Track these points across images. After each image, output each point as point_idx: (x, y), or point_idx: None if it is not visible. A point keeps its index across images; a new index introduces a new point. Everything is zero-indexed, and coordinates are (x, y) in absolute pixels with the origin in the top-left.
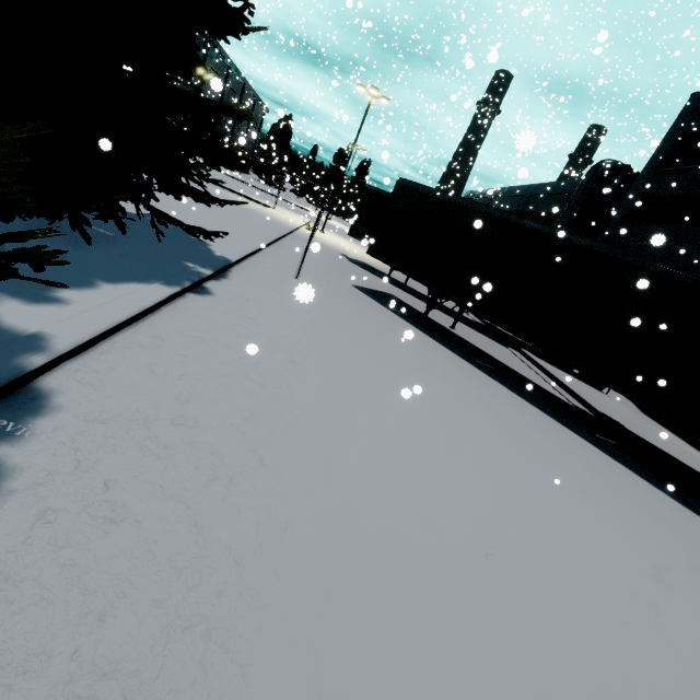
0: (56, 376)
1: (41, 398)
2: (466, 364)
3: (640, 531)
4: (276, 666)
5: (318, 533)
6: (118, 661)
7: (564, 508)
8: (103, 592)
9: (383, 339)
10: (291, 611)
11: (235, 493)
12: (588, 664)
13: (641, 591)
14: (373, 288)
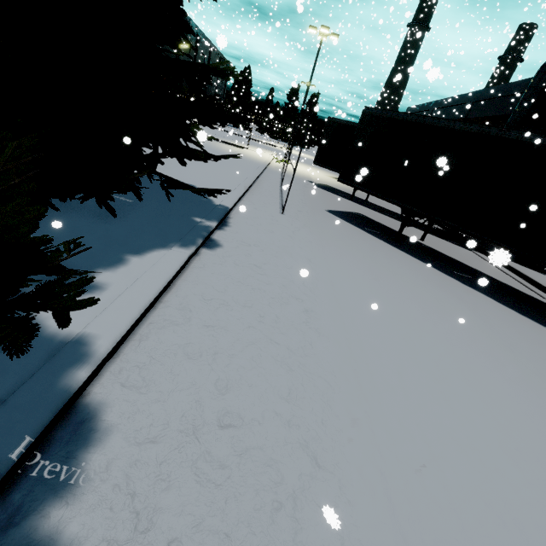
0: (102, 383)
1: (90, 419)
2: (448, 278)
3: None
4: None
5: None
6: None
7: None
8: None
9: (370, 264)
10: None
11: (304, 525)
12: None
13: None
14: (343, 210)
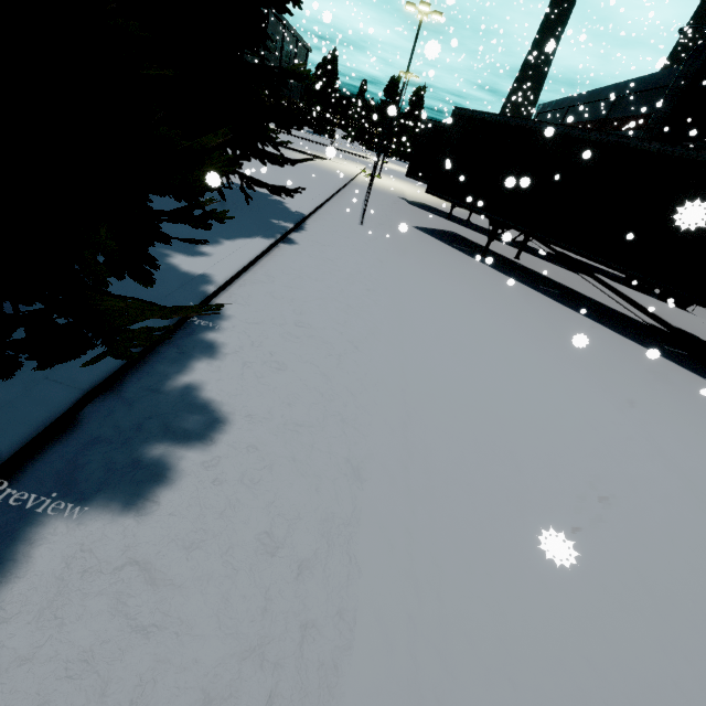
0: (221, 300)
1: (218, 311)
2: (528, 290)
3: (685, 413)
4: (382, 439)
5: (400, 388)
6: (303, 422)
7: (608, 392)
8: (287, 396)
9: (445, 271)
10: (388, 420)
11: (344, 363)
12: (600, 471)
13: (667, 445)
14: (434, 227)
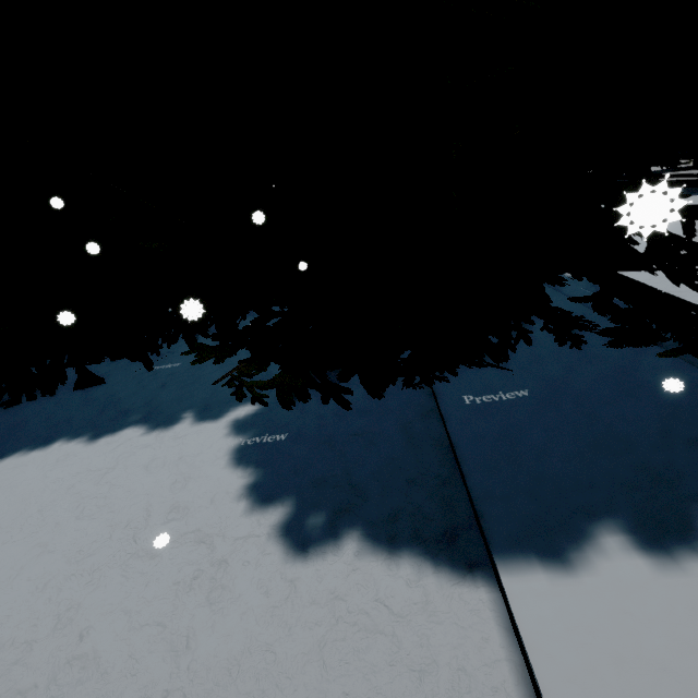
0: None
1: None
2: None
3: None
4: None
5: None
6: None
7: None
8: None
9: None
10: None
11: None
12: None
13: None
14: None
